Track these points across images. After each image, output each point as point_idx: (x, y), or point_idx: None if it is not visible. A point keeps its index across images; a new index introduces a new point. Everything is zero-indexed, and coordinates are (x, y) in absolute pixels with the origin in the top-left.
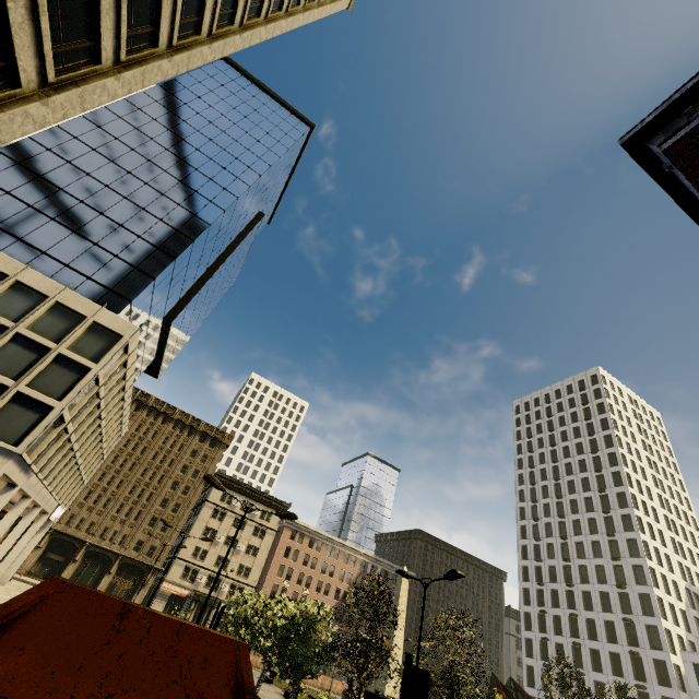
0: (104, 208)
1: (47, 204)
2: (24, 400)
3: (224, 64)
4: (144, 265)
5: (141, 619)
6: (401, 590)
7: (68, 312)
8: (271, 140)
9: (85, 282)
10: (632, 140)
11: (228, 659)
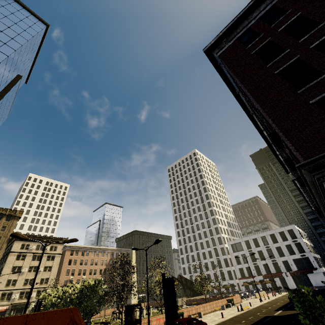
0: None
1: None
2: None
3: None
4: None
5: None
6: (132, 258)
7: None
8: (19, 28)
9: None
10: (208, 50)
11: (66, 320)
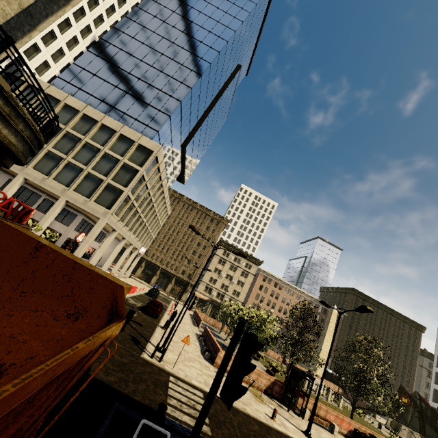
0: (140, 75)
1: (113, 78)
2: (111, 187)
3: None
4: (164, 109)
5: (49, 254)
6: (331, 319)
7: (126, 140)
8: (243, 0)
9: (134, 122)
10: None
11: (108, 292)
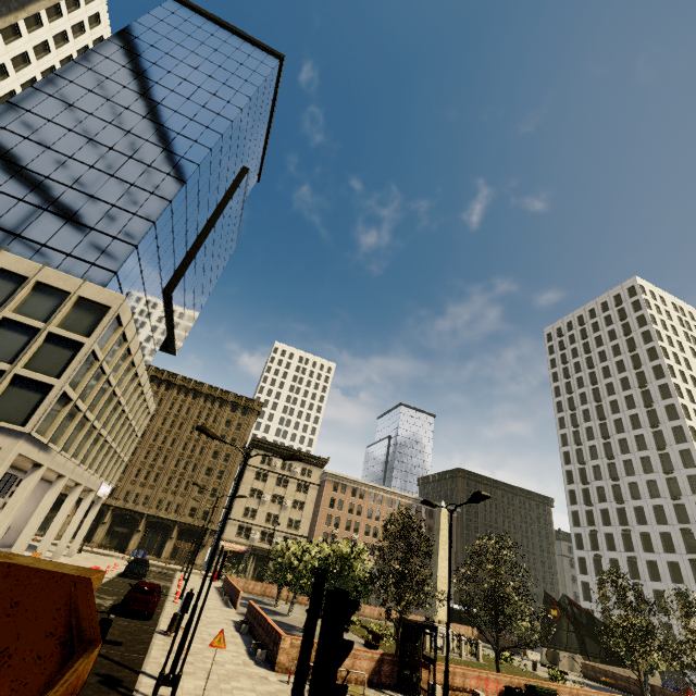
0: (71, 180)
1: (12, 186)
2: (24, 382)
3: (174, 4)
4: (123, 234)
5: None
6: (441, 523)
7: (51, 291)
8: (238, 80)
9: (66, 259)
10: None
11: (56, 599)
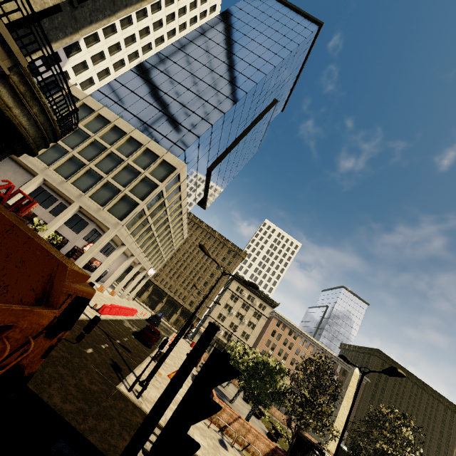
0: (176, 96)
1: (149, 96)
2: (127, 198)
3: None
4: (194, 129)
5: None
6: (350, 381)
7: (151, 154)
8: (286, 40)
9: (163, 139)
10: None
11: (44, 270)
